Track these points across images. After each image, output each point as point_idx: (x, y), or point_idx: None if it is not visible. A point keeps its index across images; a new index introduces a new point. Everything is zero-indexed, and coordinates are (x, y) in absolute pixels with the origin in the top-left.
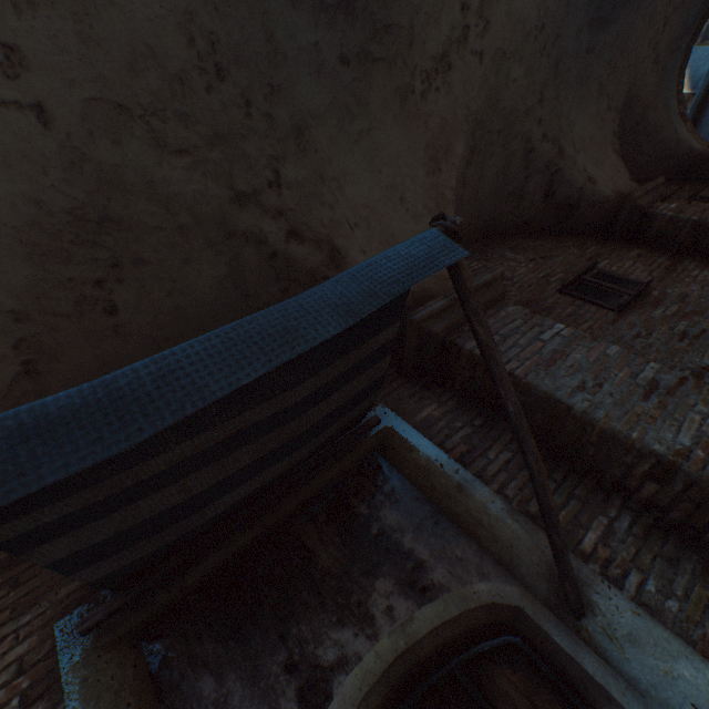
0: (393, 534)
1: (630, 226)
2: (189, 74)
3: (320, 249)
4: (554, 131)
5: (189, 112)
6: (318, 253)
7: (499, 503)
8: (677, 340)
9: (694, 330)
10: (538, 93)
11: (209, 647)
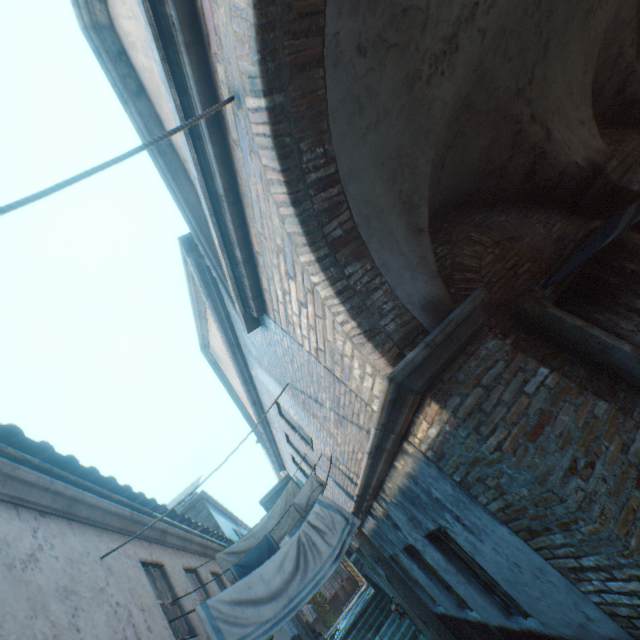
0: (638, 272)
1: None
2: (529, 7)
3: (542, 129)
4: (636, 38)
5: (520, 33)
6: (541, 131)
7: None
8: None
9: None
10: (637, 6)
11: (587, 308)
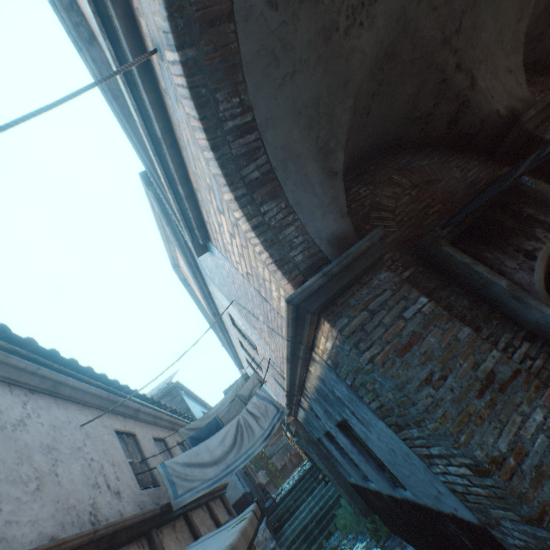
0: (533, 216)
1: None
2: None
3: (467, 78)
4: None
5: None
6: (466, 80)
7: None
8: None
9: None
10: None
11: (480, 247)
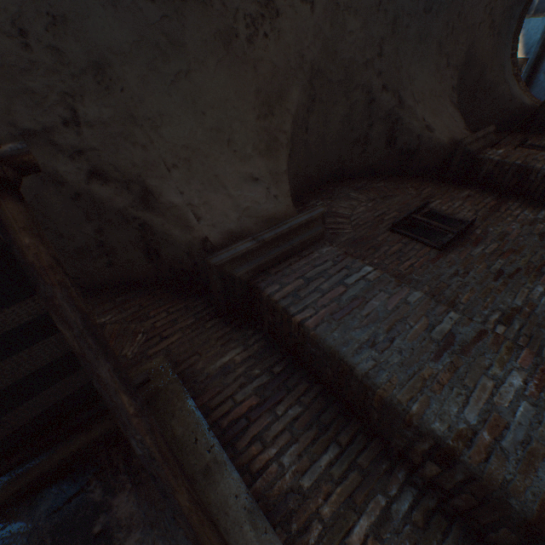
0: (117, 533)
1: (463, 169)
2: None
3: (129, 190)
4: (394, 83)
5: None
6: (126, 193)
7: (242, 498)
8: (492, 279)
9: (509, 269)
10: (377, 47)
11: None
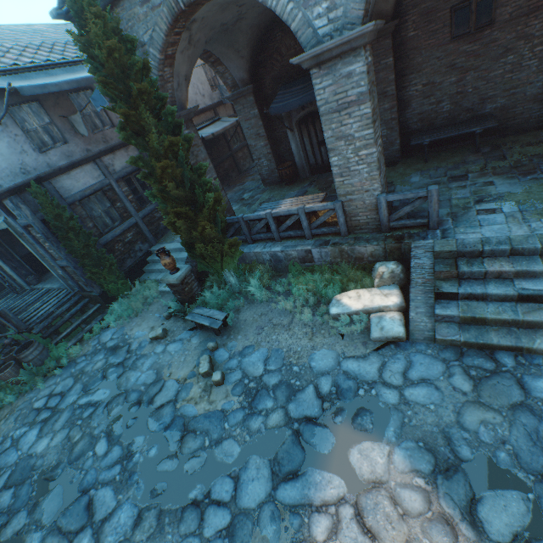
0: None
1: None
2: None
3: None
4: None
5: None
6: None
7: None
8: (445, 68)
9: (459, 66)
10: None
11: None
